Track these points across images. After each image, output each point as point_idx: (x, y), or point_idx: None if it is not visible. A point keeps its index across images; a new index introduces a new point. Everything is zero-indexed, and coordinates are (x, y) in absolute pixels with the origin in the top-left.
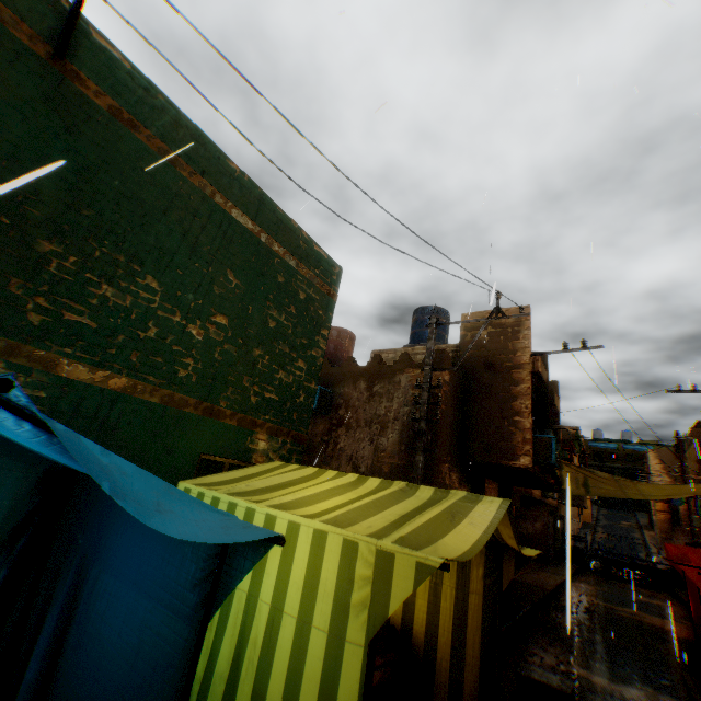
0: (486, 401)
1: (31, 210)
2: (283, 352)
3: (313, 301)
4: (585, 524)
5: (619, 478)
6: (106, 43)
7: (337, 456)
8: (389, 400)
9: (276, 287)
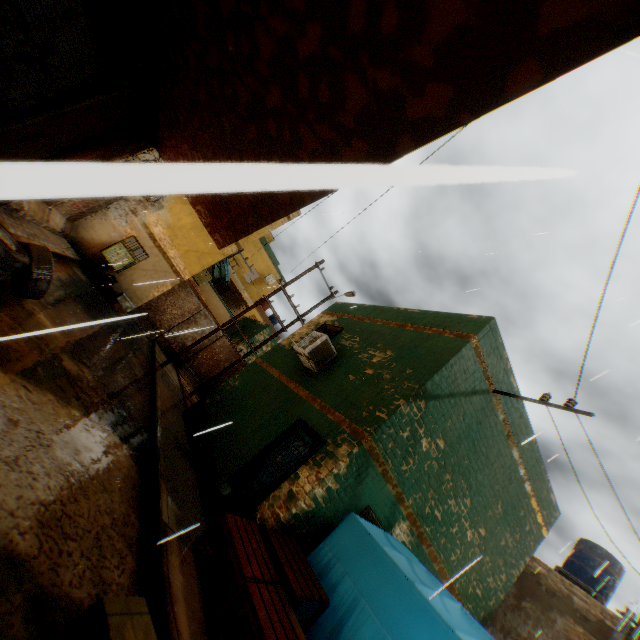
0: None
1: (451, 459)
2: (498, 562)
3: (531, 532)
4: None
5: None
6: (513, 379)
7: None
8: (535, 626)
9: (516, 517)
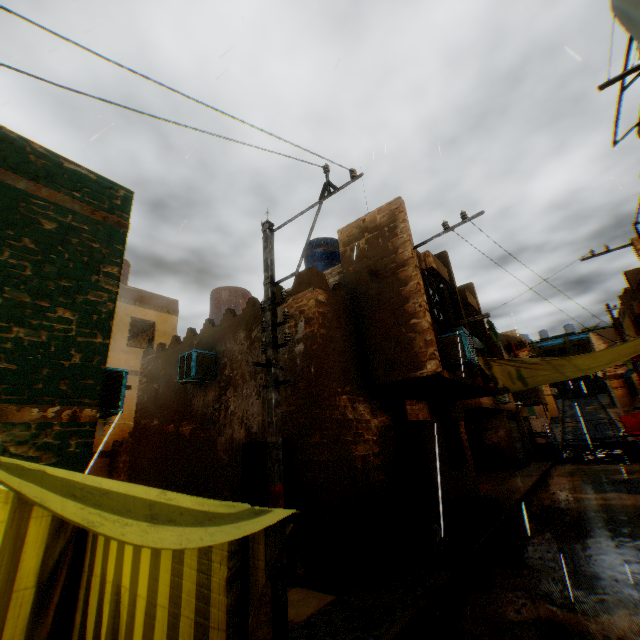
0: (379, 313)
1: None
2: (17, 301)
3: (78, 232)
4: (553, 418)
5: (550, 358)
6: None
7: (230, 422)
8: None
9: None
